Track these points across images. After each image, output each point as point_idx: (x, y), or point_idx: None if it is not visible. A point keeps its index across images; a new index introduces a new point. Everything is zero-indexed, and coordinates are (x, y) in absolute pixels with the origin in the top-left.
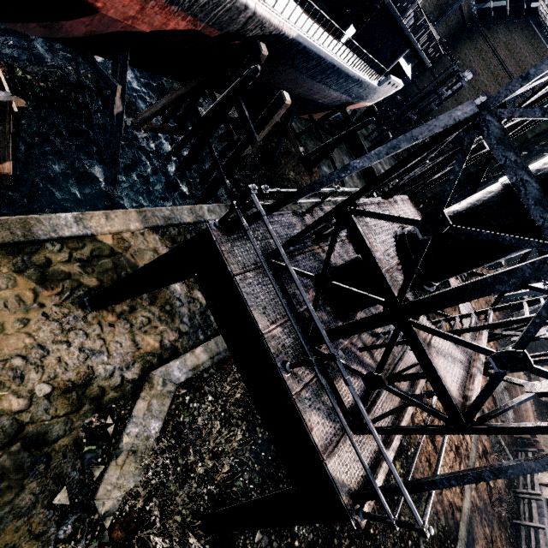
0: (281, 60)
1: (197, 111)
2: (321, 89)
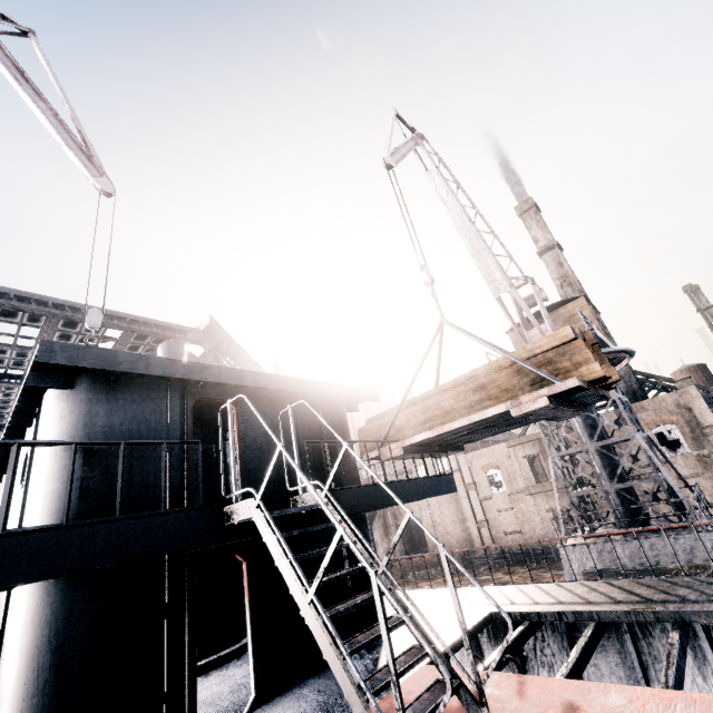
0: None
1: None
2: None
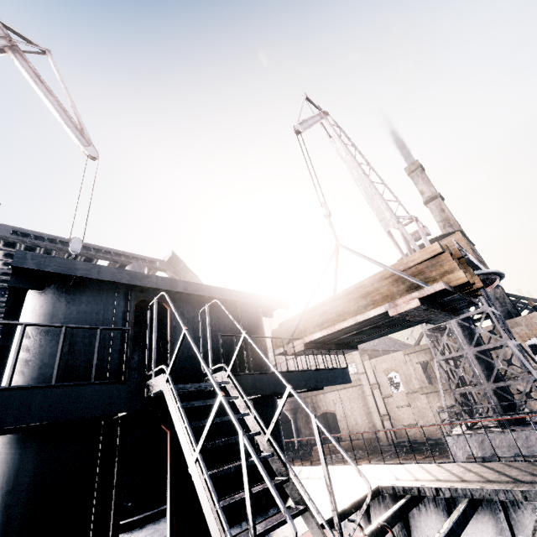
0: None
1: None
2: None
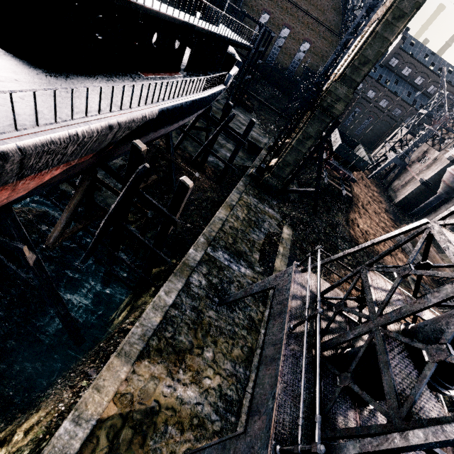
0: (151, 130)
1: (100, 207)
2: (186, 119)
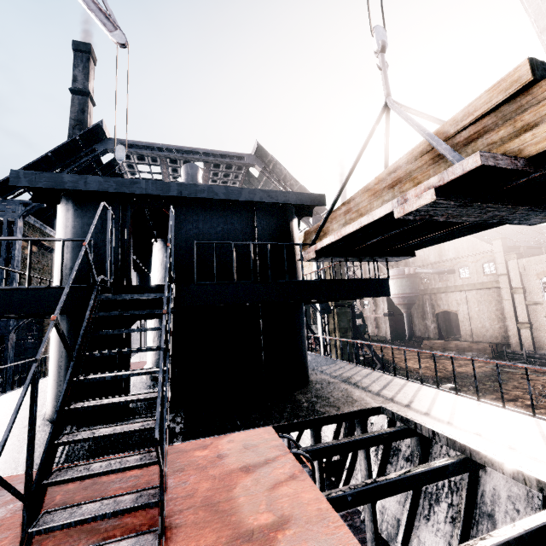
0: None
1: None
2: None
